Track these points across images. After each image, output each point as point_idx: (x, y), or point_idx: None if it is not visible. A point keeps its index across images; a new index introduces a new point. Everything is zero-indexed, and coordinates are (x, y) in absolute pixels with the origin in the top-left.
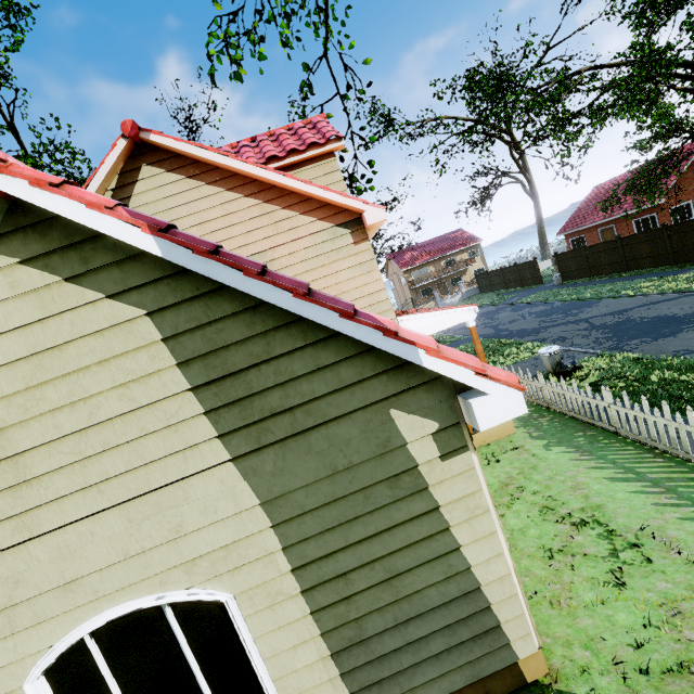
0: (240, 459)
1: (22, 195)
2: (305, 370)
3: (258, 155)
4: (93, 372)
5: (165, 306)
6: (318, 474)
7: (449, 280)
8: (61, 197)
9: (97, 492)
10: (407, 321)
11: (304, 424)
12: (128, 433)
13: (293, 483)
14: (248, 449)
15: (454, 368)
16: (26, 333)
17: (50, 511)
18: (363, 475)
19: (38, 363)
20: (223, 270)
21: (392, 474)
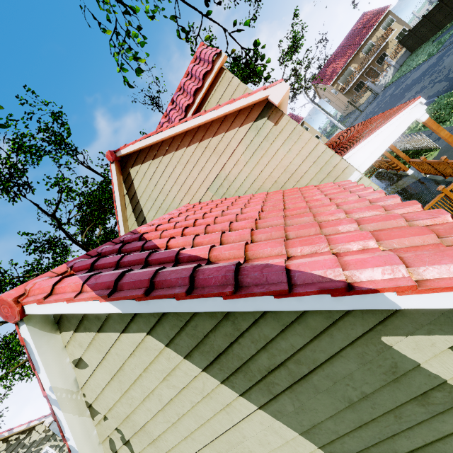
0: (264, 406)
1: (40, 312)
2: (275, 332)
3: (179, 112)
4: (145, 377)
5: (152, 325)
6: (335, 407)
7: (374, 63)
8: (54, 303)
9: (191, 440)
10: (353, 155)
11: (299, 372)
12: (185, 405)
13: (317, 416)
14: (266, 399)
15: (450, 295)
16: (103, 366)
17: (175, 451)
18: (383, 400)
19: (118, 380)
20: (162, 303)
21: (416, 394)
